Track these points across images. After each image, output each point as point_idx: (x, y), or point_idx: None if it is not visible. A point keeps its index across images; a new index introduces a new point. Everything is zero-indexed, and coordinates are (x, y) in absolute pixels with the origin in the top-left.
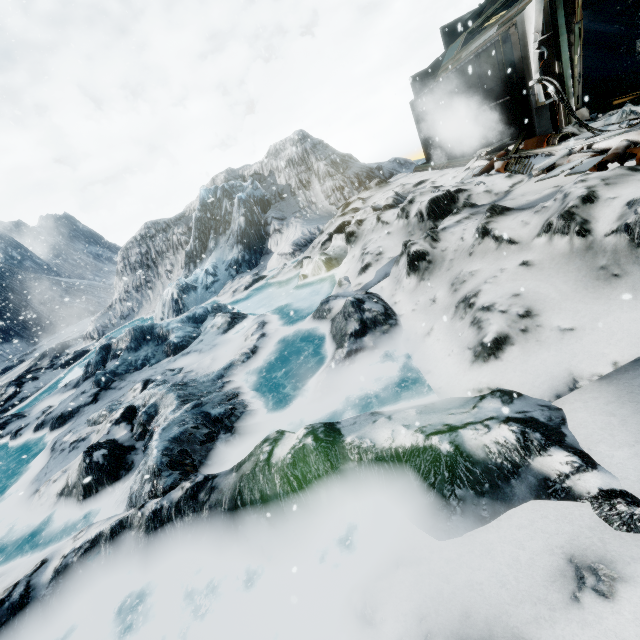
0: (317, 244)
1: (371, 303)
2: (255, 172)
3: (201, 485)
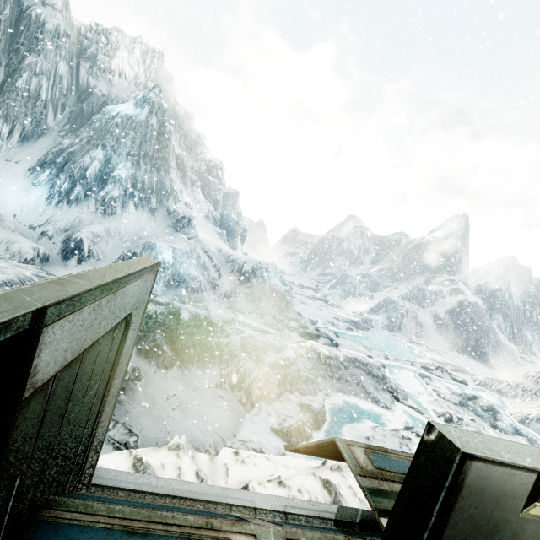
0: None
1: None
2: None
3: None
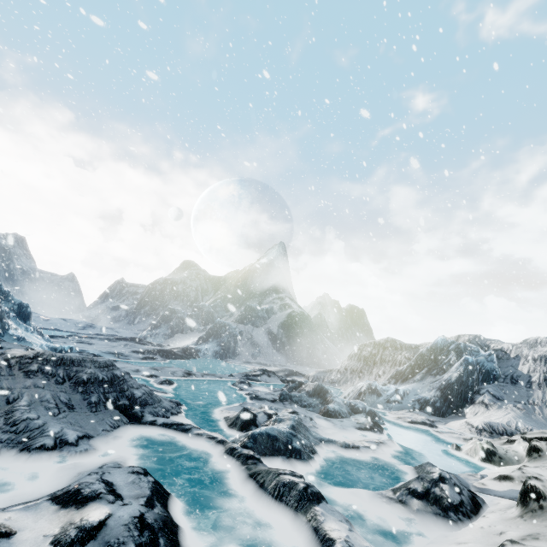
0: (505, 437)
1: (450, 487)
2: (501, 348)
3: (254, 458)
